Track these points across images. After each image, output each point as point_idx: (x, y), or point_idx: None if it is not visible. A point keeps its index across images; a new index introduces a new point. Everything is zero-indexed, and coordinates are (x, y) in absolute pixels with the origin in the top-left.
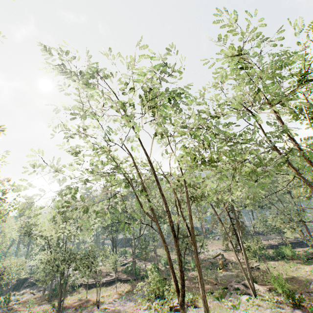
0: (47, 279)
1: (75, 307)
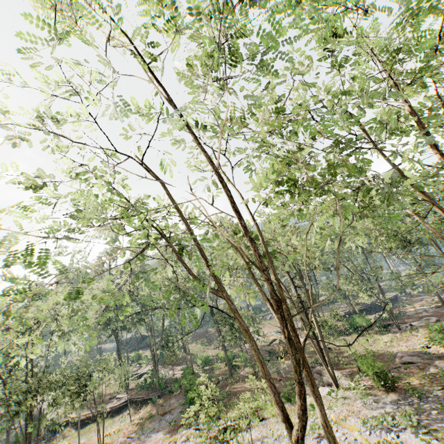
0: None
1: None
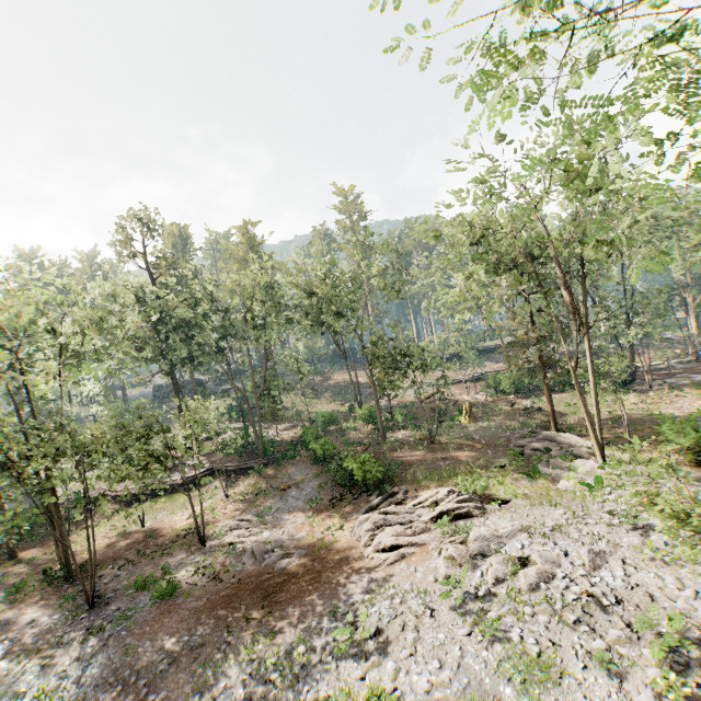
0: (4, 519)
1: (125, 560)
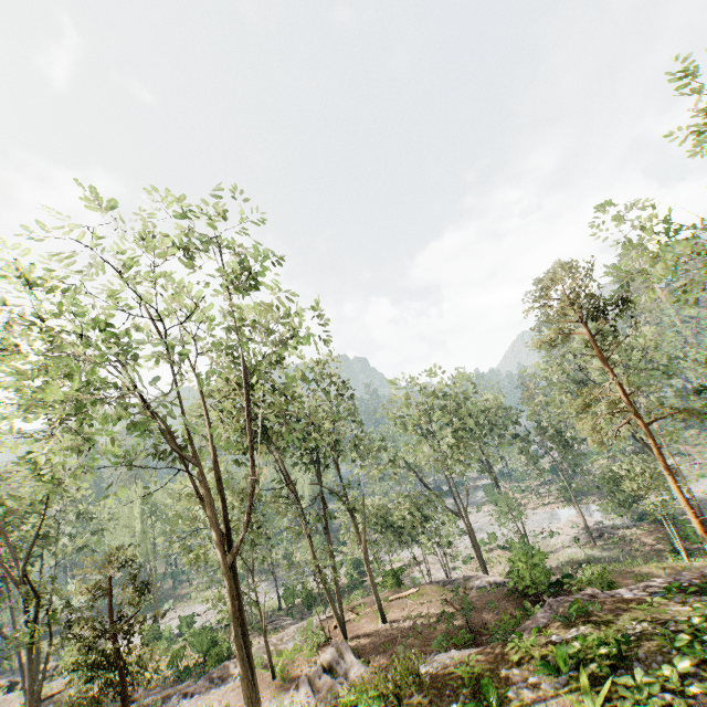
0: None
1: None
